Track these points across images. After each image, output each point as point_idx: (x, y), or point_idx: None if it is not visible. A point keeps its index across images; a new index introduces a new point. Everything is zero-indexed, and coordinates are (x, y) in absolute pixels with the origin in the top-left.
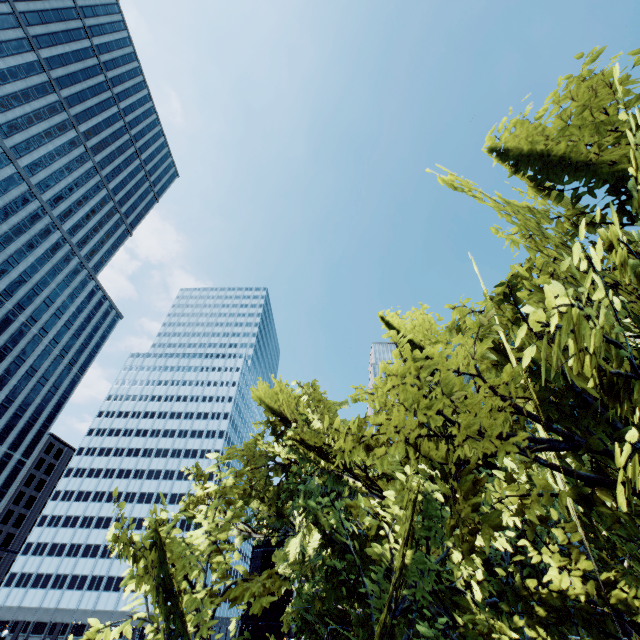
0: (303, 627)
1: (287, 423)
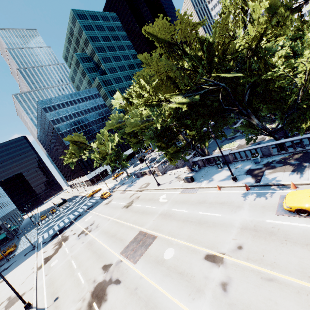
0: (158, 139)
1: (173, 47)
